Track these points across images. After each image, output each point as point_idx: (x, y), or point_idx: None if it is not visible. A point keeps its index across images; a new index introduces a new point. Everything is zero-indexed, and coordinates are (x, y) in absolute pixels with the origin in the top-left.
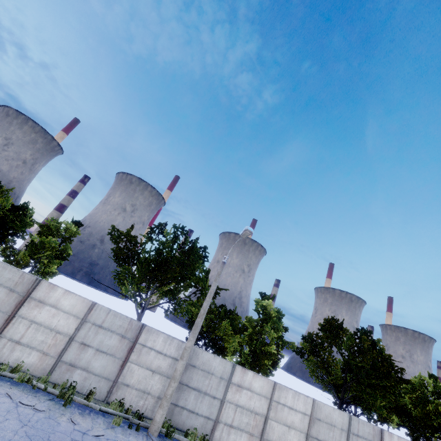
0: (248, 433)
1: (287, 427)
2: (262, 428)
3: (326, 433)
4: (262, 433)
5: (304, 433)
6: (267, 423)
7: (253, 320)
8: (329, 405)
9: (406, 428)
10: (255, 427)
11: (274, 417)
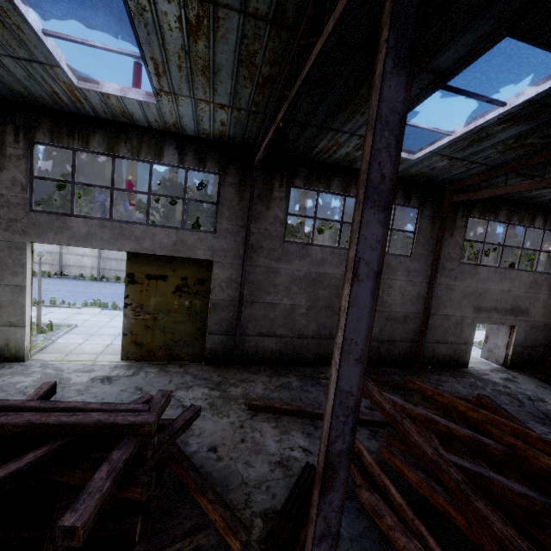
0: (49, 264)
1: (81, 256)
2: (59, 260)
3: (116, 254)
4: (60, 262)
5: (96, 257)
6: (62, 257)
7: (48, 197)
8: None
9: None
10: (54, 260)
11: (68, 253)
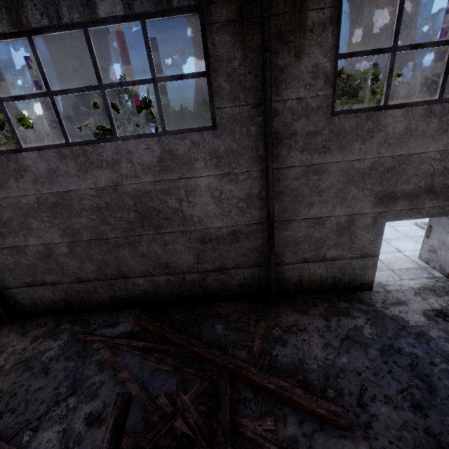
0: None
1: None
2: None
3: None
4: None
5: None
6: None
7: None
8: None
9: None
10: None
11: None
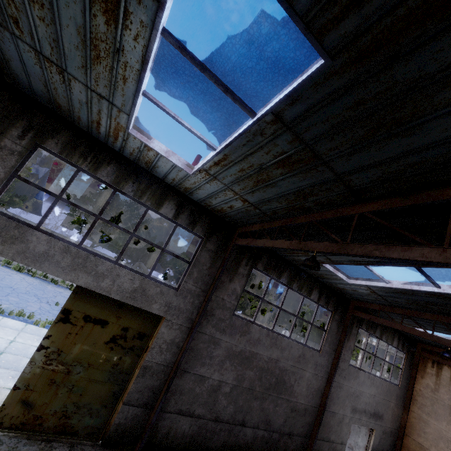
0: None
1: None
2: None
3: None
4: None
5: None
6: None
7: None
8: (30, 221)
9: (163, 273)
10: None
11: None
